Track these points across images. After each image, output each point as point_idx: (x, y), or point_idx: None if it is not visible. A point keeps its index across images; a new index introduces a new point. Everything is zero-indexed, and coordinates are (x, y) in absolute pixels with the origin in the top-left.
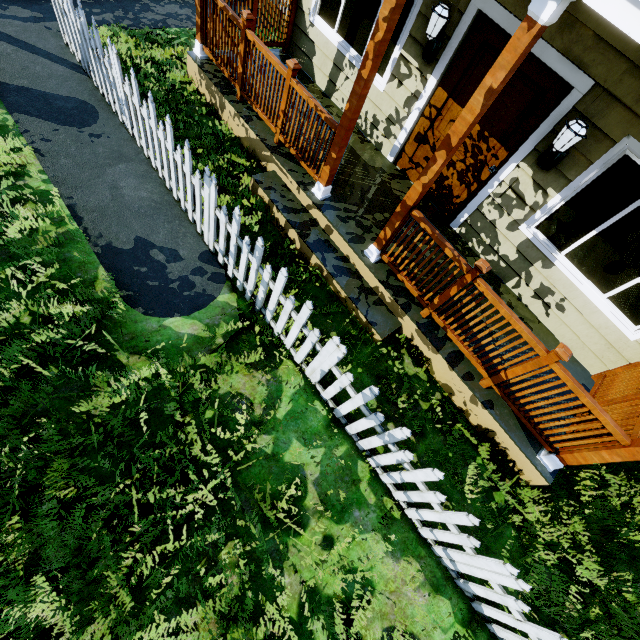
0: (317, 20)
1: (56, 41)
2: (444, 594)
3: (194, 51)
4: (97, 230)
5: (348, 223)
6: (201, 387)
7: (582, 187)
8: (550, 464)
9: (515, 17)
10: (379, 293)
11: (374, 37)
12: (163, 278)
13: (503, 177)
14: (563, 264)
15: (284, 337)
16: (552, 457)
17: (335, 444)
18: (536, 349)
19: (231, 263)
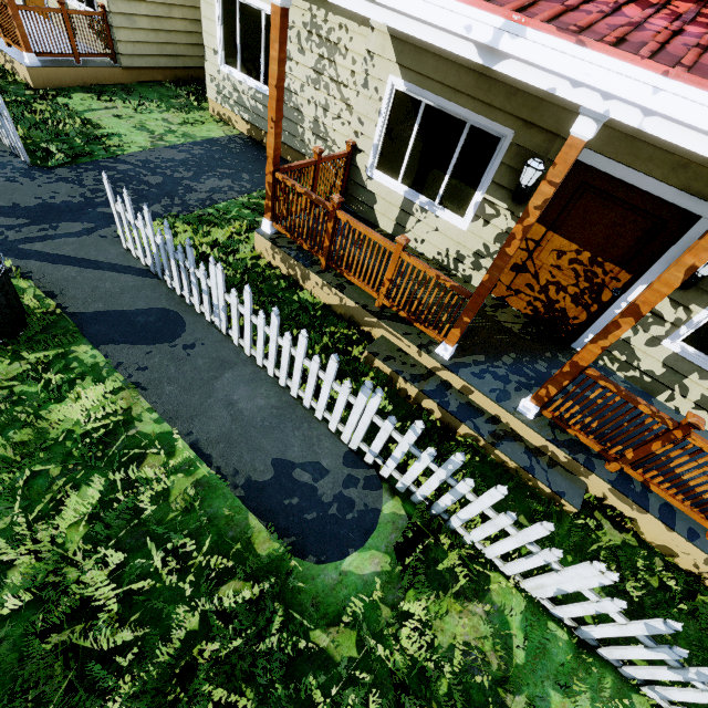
0: (376, 174)
1: (115, 249)
2: None
3: (262, 228)
4: (230, 466)
5: (485, 378)
6: (426, 653)
7: None
8: None
9: (618, 162)
10: (548, 452)
11: (522, 221)
12: (318, 504)
13: (631, 298)
14: None
15: (481, 545)
16: None
17: (598, 680)
18: None
19: (391, 466)
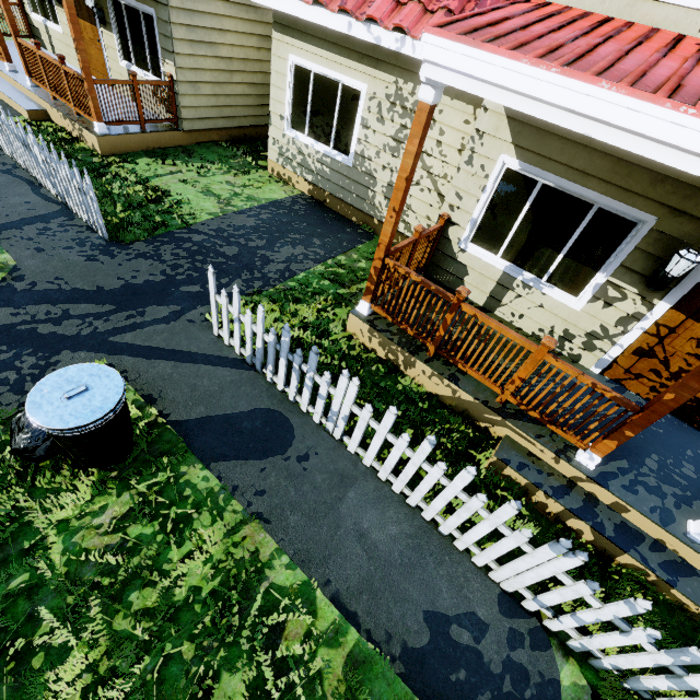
0: (471, 247)
1: (205, 335)
2: None
3: (357, 309)
4: (380, 627)
5: (638, 492)
6: None
7: None
8: None
9: None
10: None
11: None
12: (489, 678)
13: None
14: None
15: None
16: None
17: None
18: None
19: (568, 624)
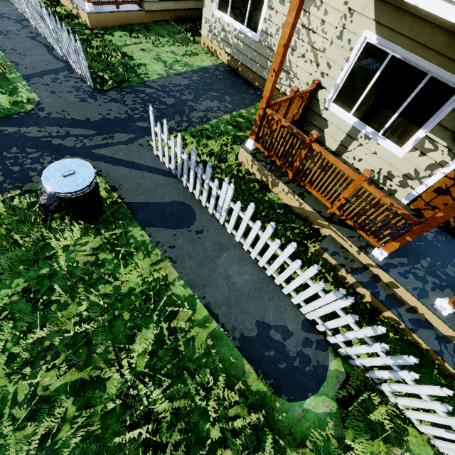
0: (332, 106)
1: (149, 154)
2: None
3: (246, 145)
4: (230, 323)
5: (408, 278)
6: None
7: None
8: None
9: None
10: (454, 341)
11: None
12: (287, 357)
13: None
14: None
15: (403, 407)
16: None
17: None
18: None
19: (339, 339)
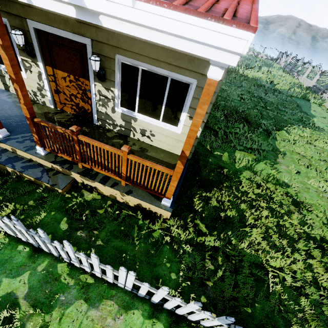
0: None
1: None
2: (133, 308)
3: None
4: None
5: (25, 142)
6: None
7: (120, 82)
8: (167, 203)
9: (47, 25)
10: (55, 168)
11: None
12: None
13: (94, 92)
14: (139, 116)
15: None
16: (164, 199)
17: (38, 264)
18: (119, 154)
19: None
